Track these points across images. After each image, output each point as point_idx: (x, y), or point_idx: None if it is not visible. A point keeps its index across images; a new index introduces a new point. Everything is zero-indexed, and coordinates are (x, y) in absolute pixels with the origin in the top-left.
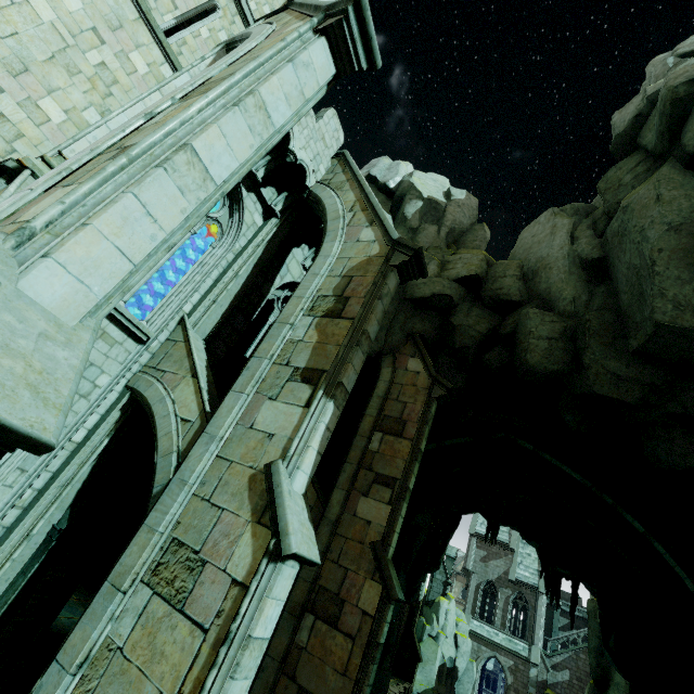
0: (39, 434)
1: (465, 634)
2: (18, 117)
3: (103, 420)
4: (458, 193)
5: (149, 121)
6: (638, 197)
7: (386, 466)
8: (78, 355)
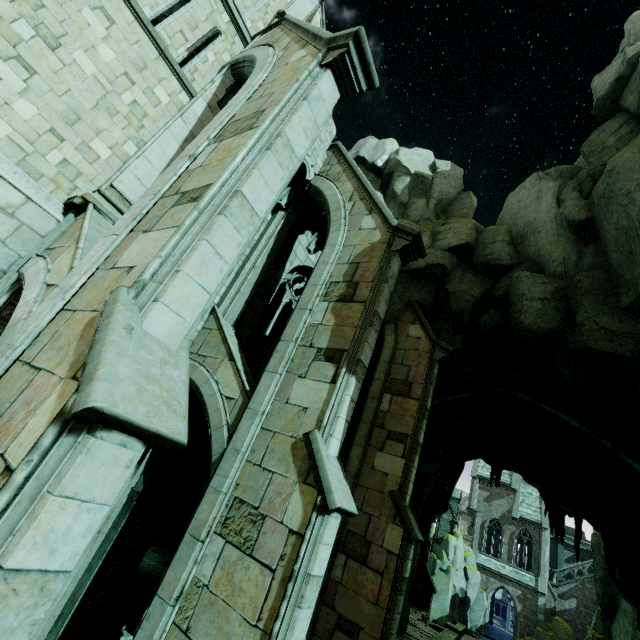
0: (177, 437)
1: (474, 568)
2: (77, 159)
3: None
4: (443, 165)
5: (193, 163)
6: (622, 161)
7: (397, 424)
8: (183, 371)
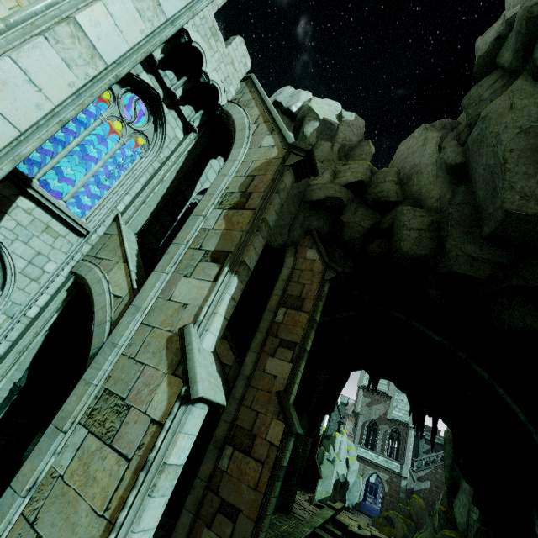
0: None
1: (354, 458)
2: None
3: (52, 299)
4: (348, 115)
5: None
6: (495, 108)
7: (289, 334)
8: None
